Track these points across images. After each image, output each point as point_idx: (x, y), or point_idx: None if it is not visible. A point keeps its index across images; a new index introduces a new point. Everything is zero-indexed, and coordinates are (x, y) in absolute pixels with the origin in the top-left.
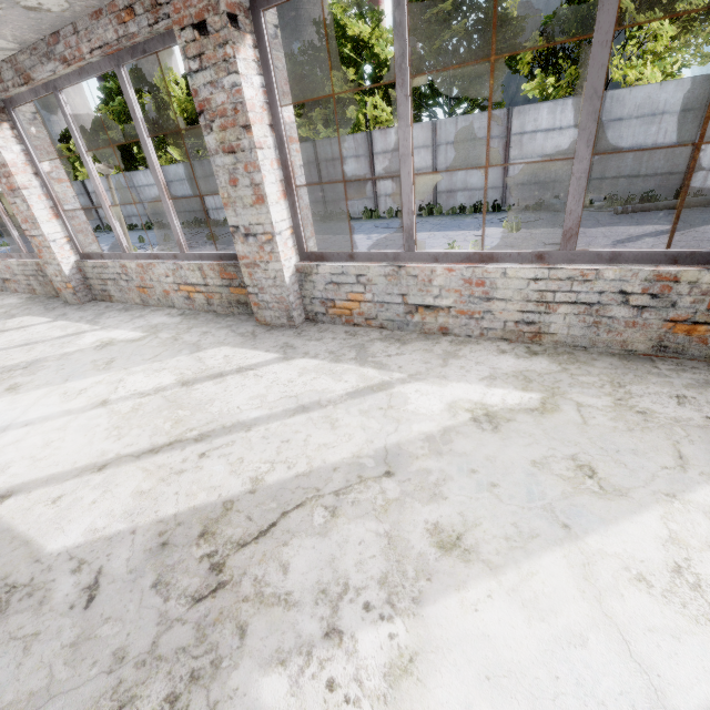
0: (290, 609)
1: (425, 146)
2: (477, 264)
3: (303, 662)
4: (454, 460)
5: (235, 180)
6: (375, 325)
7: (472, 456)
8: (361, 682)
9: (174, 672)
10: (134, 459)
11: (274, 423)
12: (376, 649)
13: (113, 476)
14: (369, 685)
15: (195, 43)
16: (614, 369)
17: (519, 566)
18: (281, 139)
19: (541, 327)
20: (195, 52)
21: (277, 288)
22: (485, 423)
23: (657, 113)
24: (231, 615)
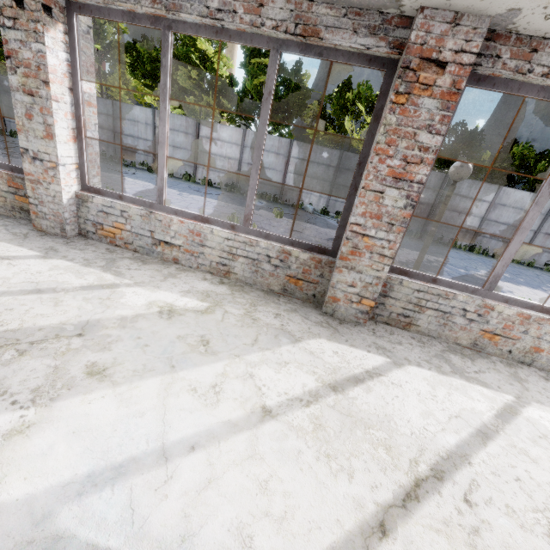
0: None
1: (236, 144)
2: (199, 222)
3: None
4: (131, 331)
5: (31, 115)
6: (131, 248)
7: (144, 330)
8: None
9: None
10: None
11: (6, 297)
12: (6, 423)
13: None
14: None
15: (12, 9)
16: (257, 298)
17: (132, 383)
18: (78, 100)
19: (230, 269)
20: (11, 15)
21: (55, 205)
22: (165, 314)
23: None
24: None
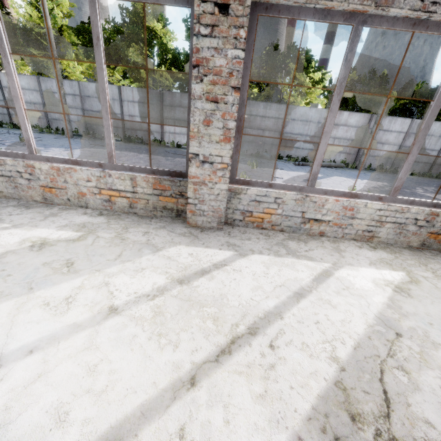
0: None
1: None
2: (350, 198)
3: None
4: (416, 319)
5: (209, 121)
6: (277, 229)
7: (419, 314)
8: None
9: None
10: (217, 364)
11: (293, 309)
12: None
13: (215, 387)
14: None
15: (212, 16)
16: (413, 256)
17: None
18: (243, 101)
19: (375, 234)
20: (209, 22)
21: (217, 202)
22: (401, 292)
23: (308, 121)
24: None
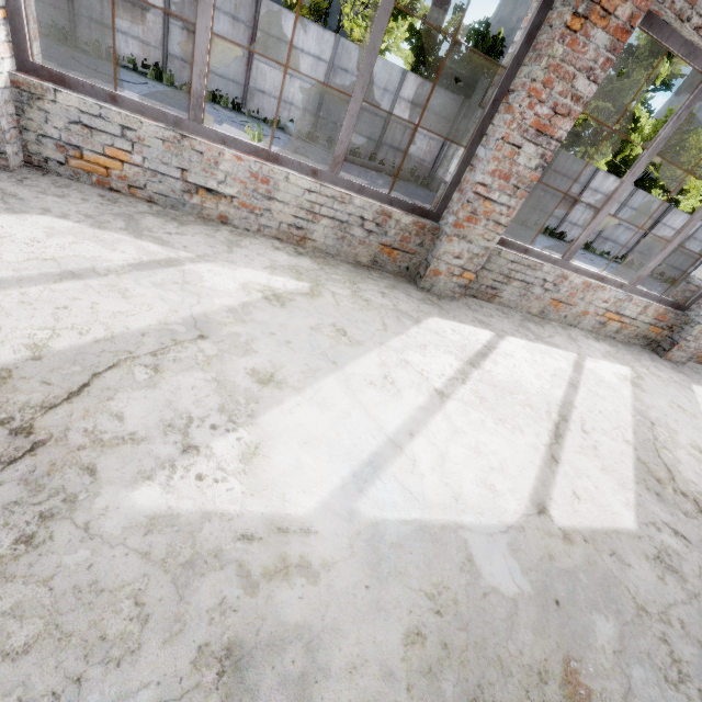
0: (139, 444)
1: None
2: (265, 161)
3: (169, 472)
4: (257, 327)
5: None
6: (142, 196)
7: (270, 324)
8: (224, 469)
9: (14, 522)
10: None
11: (33, 287)
12: (230, 449)
13: None
14: (231, 468)
15: None
16: (350, 273)
17: (313, 386)
18: None
19: (307, 234)
20: None
21: None
22: (275, 301)
23: (369, 81)
24: (68, 463)
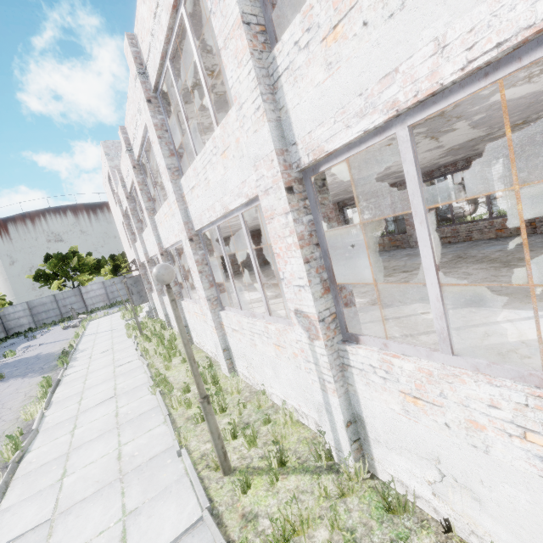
0: None
1: None
2: None
3: None
4: None
5: None
6: None
7: None
8: None
9: None
10: None
11: None
12: None
13: None
14: None
15: None
16: None
17: None
18: None
19: None
20: None
21: None
22: None
23: None
24: None
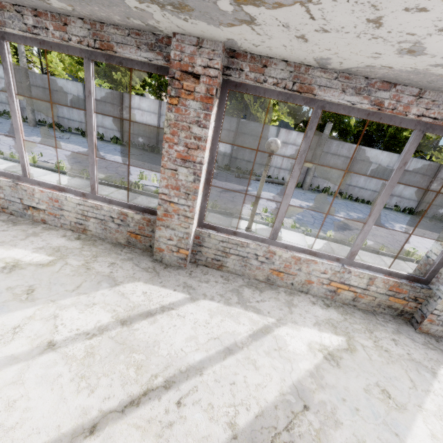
0: None
1: (154, 113)
2: (56, 191)
3: None
4: None
5: None
6: (8, 212)
7: None
8: None
9: None
10: None
11: None
12: None
13: None
14: None
15: None
16: (103, 250)
17: None
18: None
19: (86, 227)
20: None
21: None
22: (8, 269)
23: (258, 136)
24: None
